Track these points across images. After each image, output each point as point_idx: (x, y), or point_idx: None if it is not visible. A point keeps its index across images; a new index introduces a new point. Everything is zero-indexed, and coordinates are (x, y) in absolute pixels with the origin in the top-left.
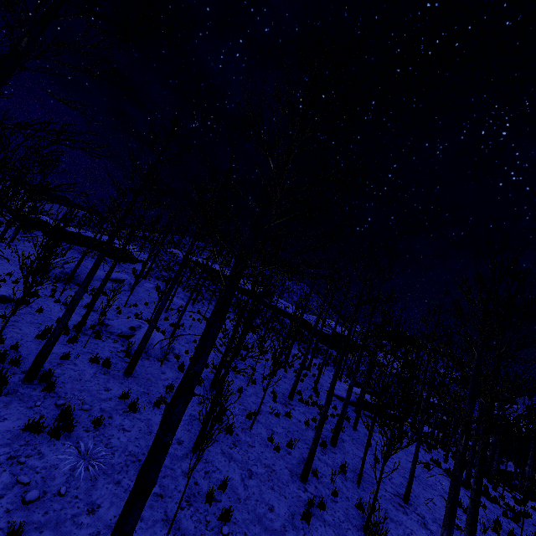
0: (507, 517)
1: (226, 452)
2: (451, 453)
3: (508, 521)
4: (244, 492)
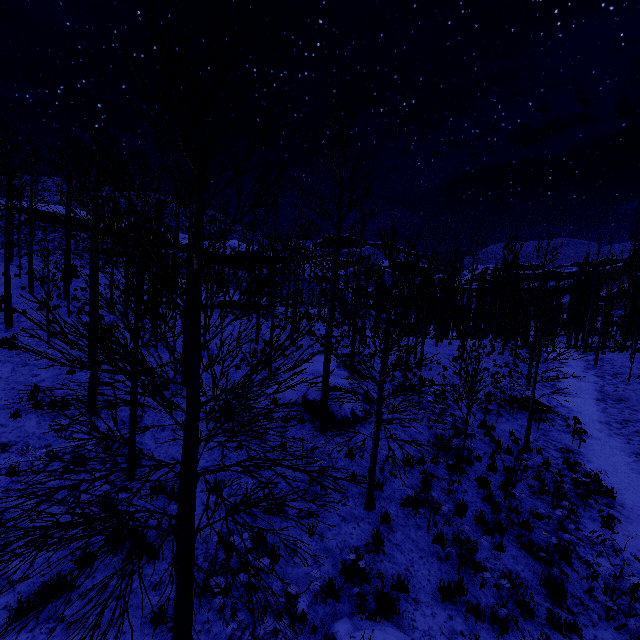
0: (312, 341)
1: (4, 360)
2: (307, 318)
3: (312, 342)
4: (10, 374)
